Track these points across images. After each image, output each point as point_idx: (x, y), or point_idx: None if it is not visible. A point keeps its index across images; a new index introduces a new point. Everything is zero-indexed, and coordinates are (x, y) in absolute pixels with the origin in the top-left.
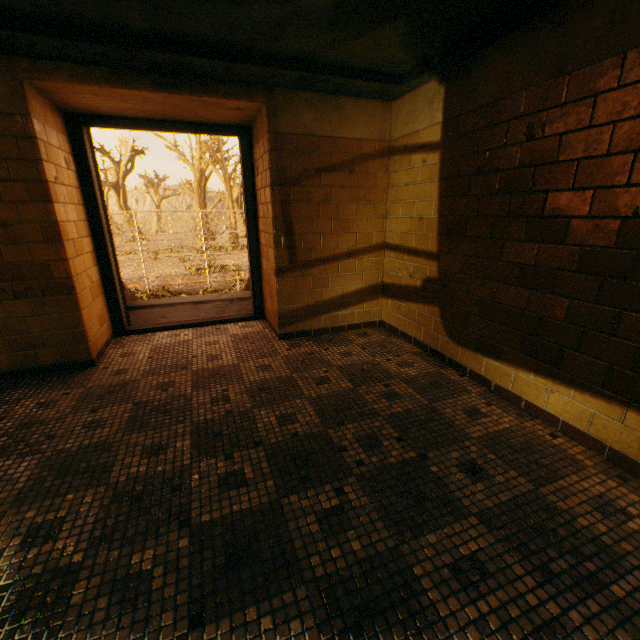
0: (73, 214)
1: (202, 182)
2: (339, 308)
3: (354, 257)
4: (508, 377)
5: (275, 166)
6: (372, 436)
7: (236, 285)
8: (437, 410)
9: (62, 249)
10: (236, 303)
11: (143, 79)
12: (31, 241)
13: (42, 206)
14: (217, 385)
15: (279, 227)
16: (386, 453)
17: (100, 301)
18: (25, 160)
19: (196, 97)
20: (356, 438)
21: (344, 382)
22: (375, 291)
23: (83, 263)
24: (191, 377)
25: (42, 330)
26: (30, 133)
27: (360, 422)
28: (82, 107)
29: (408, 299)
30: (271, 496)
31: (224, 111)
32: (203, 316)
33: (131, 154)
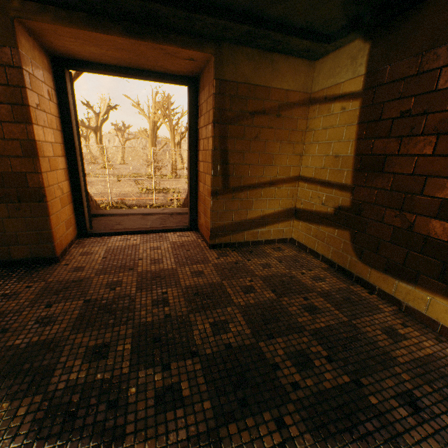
0: (51, 136)
1: (154, 130)
2: (259, 226)
3: (274, 186)
4: (422, 301)
5: (217, 107)
6: (302, 353)
7: (174, 203)
8: (357, 328)
9: (37, 163)
10: (175, 216)
11: (115, 25)
12: (11, 155)
13: (23, 126)
14: (158, 287)
15: (217, 157)
16: (319, 375)
17: (68, 209)
18: (11, 86)
19: (158, 45)
20: (287, 354)
21: (268, 292)
22: (288, 214)
23: (56, 177)
24: (136, 278)
25: (16, 230)
26: (17, 63)
27: (288, 336)
28: (65, 51)
29: (318, 222)
30: (208, 423)
31: (179, 61)
32: (149, 225)
33: (107, 108)
